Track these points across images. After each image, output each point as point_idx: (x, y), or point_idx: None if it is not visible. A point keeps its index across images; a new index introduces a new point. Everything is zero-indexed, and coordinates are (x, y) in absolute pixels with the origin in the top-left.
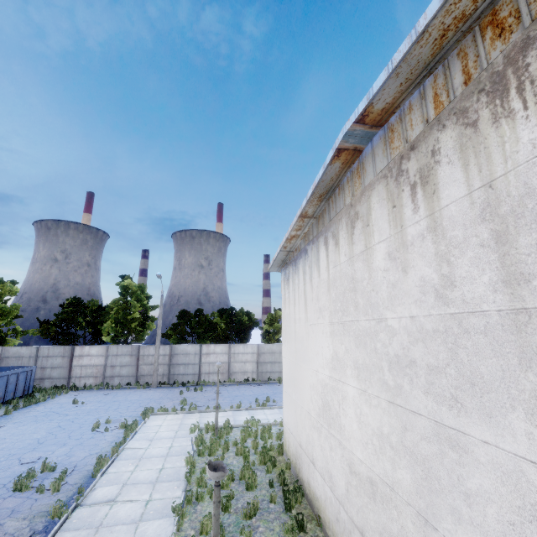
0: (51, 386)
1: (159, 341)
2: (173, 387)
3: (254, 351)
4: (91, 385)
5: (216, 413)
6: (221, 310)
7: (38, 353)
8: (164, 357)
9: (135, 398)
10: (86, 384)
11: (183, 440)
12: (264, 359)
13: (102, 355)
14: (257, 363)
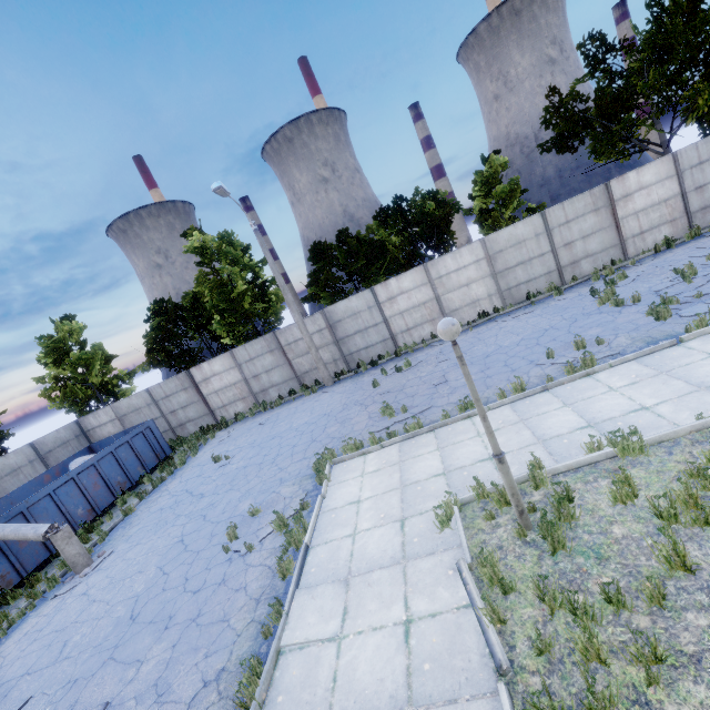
0: (195, 431)
1: (296, 313)
2: (358, 374)
3: (478, 256)
4: (241, 413)
5: (504, 474)
6: (379, 214)
7: (153, 397)
8: (322, 335)
9: (303, 419)
10: (238, 412)
11: (433, 576)
12: (505, 263)
13: (232, 367)
14: (492, 277)
